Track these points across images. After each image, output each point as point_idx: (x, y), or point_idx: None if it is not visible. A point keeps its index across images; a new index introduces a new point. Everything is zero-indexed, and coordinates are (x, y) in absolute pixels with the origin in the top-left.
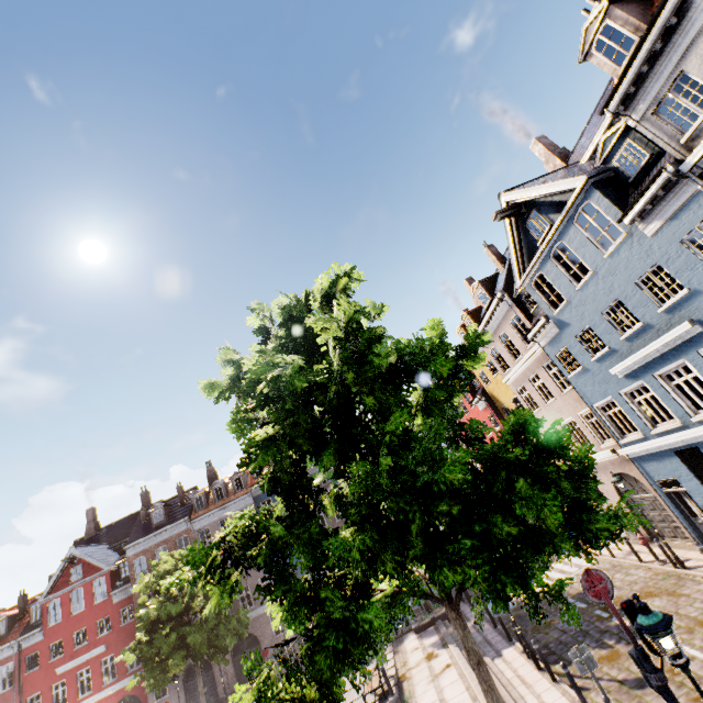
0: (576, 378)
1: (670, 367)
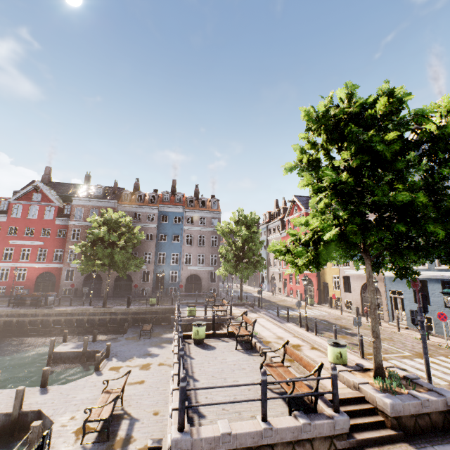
0: None
1: None
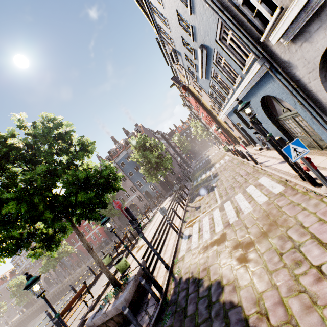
0: (198, 81)
1: (212, 72)
